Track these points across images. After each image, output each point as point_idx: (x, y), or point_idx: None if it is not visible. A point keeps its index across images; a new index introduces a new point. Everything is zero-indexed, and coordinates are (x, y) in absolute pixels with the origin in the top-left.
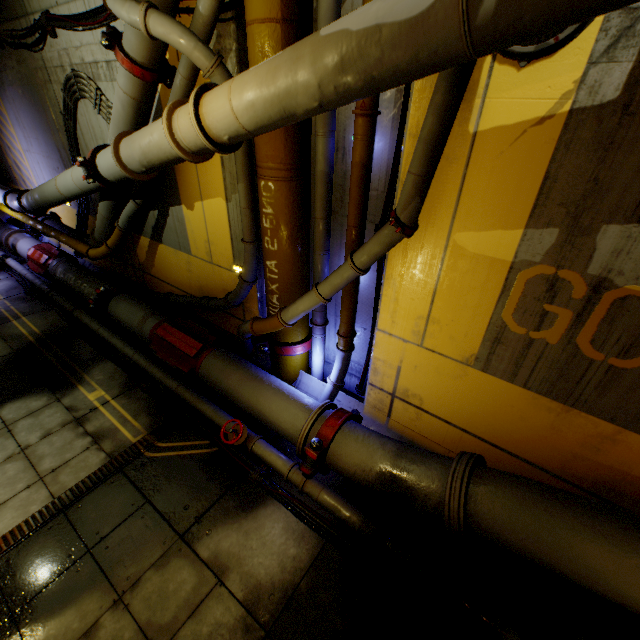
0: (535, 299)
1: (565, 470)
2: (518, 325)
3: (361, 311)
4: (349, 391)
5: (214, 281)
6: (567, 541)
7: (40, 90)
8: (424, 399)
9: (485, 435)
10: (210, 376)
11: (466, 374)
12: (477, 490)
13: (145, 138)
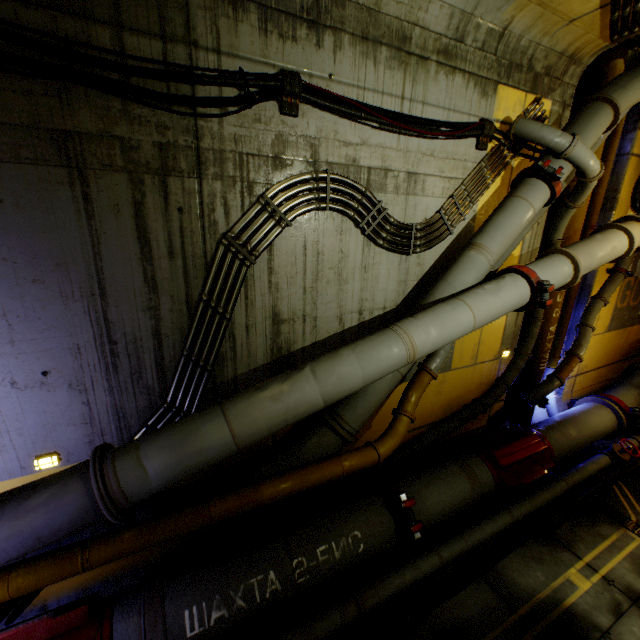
0: (624, 291)
1: (619, 356)
2: (619, 304)
3: None
4: None
5: (470, 383)
6: None
7: (106, 184)
8: (587, 365)
9: (603, 363)
10: (563, 447)
11: (603, 337)
12: None
13: (607, 250)
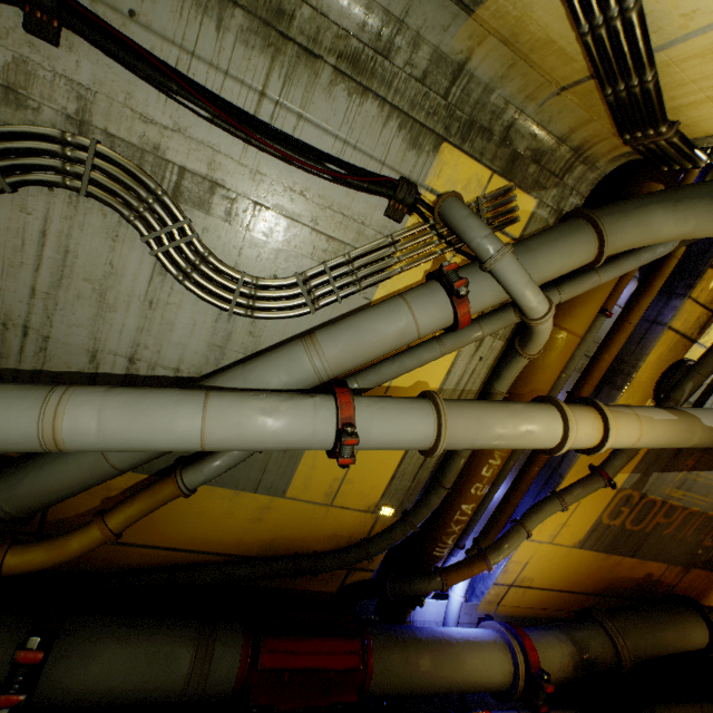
0: (619, 505)
1: (594, 588)
2: (607, 519)
3: (484, 519)
4: (434, 593)
5: (317, 527)
6: (662, 637)
7: None
8: (534, 579)
9: (563, 587)
10: (392, 680)
11: (570, 553)
12: (623, 635)
13: (516, 430)
